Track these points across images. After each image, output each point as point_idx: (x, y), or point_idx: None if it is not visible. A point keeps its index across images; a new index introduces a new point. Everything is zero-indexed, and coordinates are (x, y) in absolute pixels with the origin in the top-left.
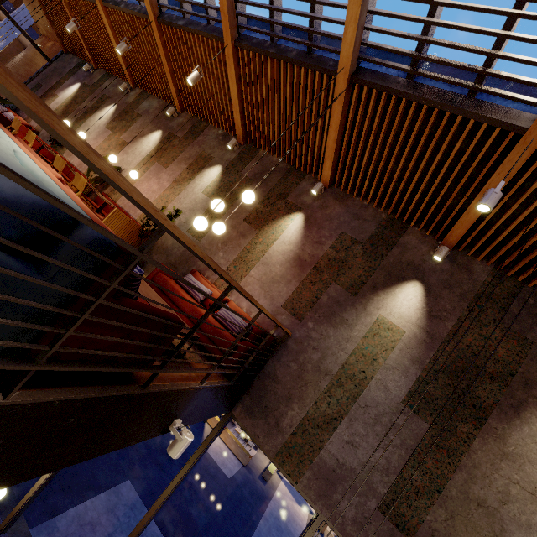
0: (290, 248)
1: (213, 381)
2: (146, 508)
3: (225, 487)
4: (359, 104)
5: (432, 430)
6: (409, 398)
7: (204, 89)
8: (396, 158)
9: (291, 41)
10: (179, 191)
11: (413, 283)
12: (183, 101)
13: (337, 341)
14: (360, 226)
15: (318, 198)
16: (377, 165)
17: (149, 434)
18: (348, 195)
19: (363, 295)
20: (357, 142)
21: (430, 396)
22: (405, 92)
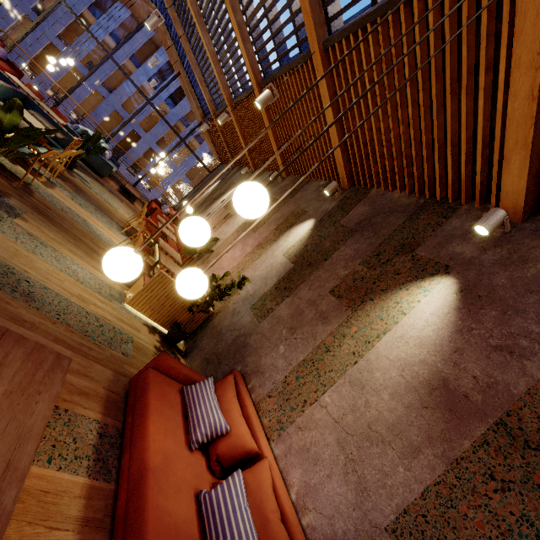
0: (420, 355)
1: None
2: None
3: None
4: None
5: None
6: None
7: (303, 137)
8: None
9: None
10: (258, 256)
11: None
12: (287, 163)
13: None
14: None
15: (494, 244)
16: None
17: None
18: None
19: None
20: None
21: None
22: None
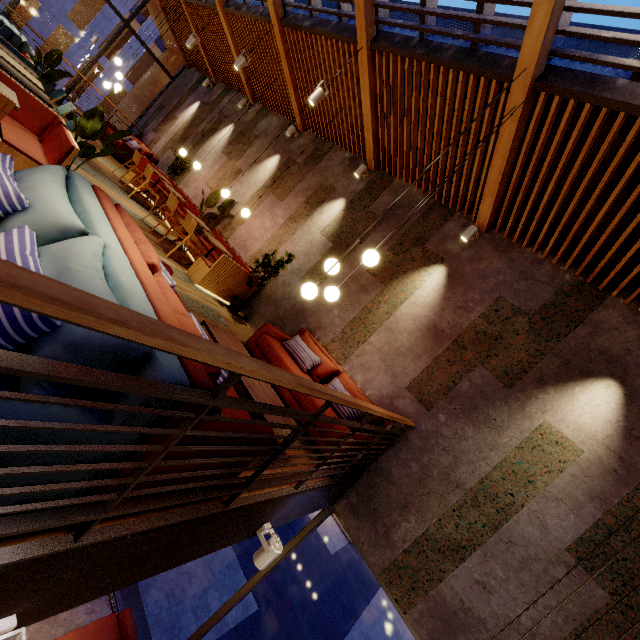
0: (424, 312)
1: (311, 480)
2: (241, 569)
3: (326, 563)
4: (544, 119)
5: (611, 601)
6: (578, 547)
7: (330, 103)
8: (598, 196)
9: (448, 36)
10: (293, 230)
11: (605, 382)
12: (305, 117)
13: (477, 446)
14: (528, 290)
15: (469, 246)
16: (564, 205)
17: (234, 540)
18: (514, 244)
19: (522, 389)
20: (536, 172)
21: (613, 552)
22: (626, 103)
